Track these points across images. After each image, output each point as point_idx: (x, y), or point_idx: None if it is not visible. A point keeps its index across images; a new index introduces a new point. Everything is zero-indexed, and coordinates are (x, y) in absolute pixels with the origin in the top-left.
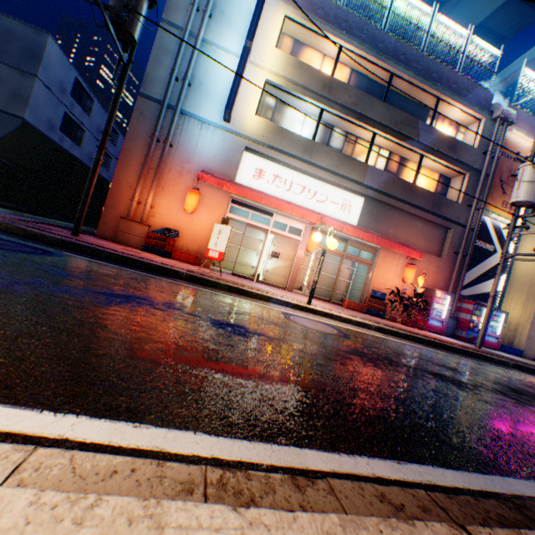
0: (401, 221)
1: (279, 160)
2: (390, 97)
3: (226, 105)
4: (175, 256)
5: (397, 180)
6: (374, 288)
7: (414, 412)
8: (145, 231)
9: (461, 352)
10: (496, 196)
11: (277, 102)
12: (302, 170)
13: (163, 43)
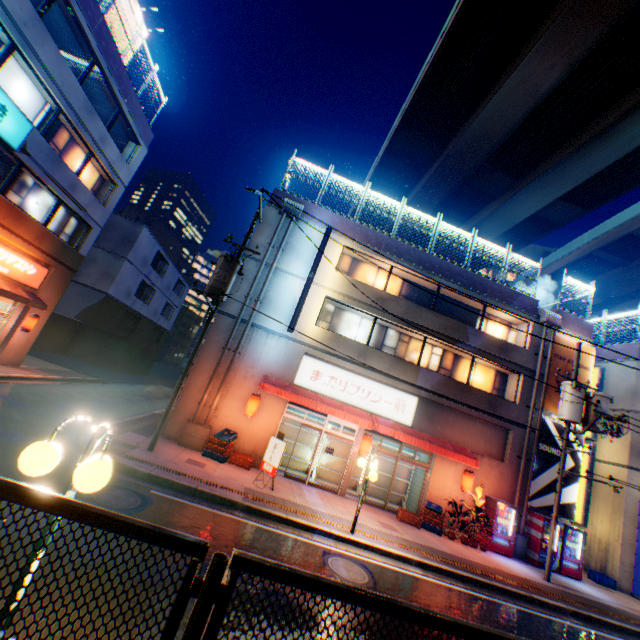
0: (457, 420)
1: (335, 363)
2: (441, 300)
3: (289, 324)
4: (232, 459)
5: (450, 381)
6: (431, 494)
7: None
8: (207, 432)
9: (510, 593)
10: (554, 397)
11: (336, 307)
12: (356, 371)
13: (243, 271)
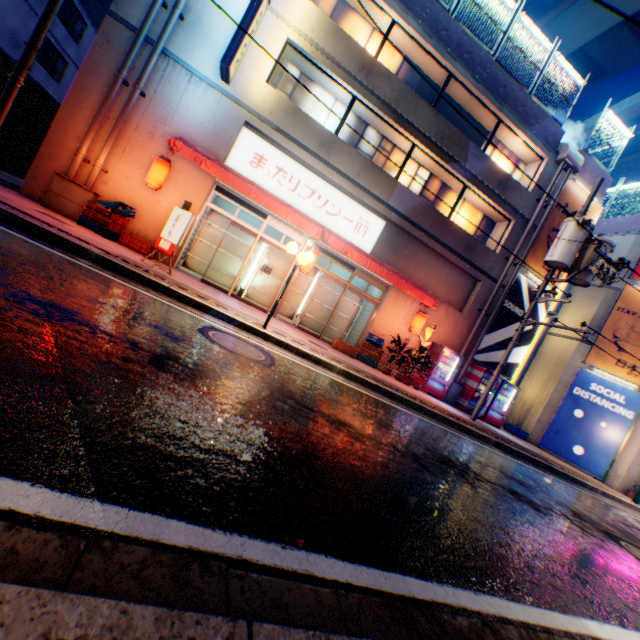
0: (425, 259)
1: (287, 149)
2: (446, 105)
3: (223, 57)
4: (125, 240)
5: (429, 209)
6: (375, 332)
7: (179, 438)
8: (88, 199)
9: (439, 418)
10: (539, 254)
11: (302, 75)
12: (314, 169)
13: None
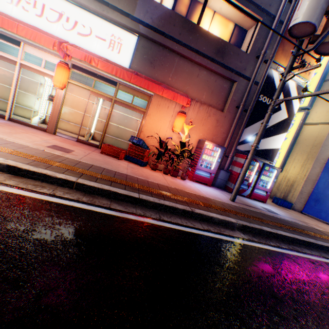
0: (182, 68)
1: None
2: None
3: None
4: None
5: (176, 17)
6: (146, 137)
7: None
8: None
9: (164, 208)
10: (289, 49)
11: None
12: None
13: None
